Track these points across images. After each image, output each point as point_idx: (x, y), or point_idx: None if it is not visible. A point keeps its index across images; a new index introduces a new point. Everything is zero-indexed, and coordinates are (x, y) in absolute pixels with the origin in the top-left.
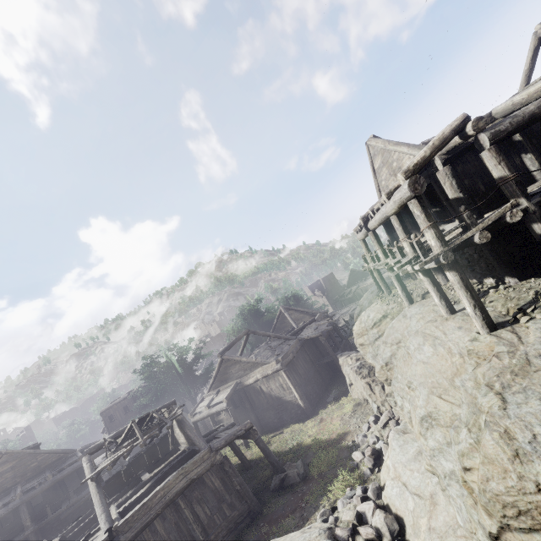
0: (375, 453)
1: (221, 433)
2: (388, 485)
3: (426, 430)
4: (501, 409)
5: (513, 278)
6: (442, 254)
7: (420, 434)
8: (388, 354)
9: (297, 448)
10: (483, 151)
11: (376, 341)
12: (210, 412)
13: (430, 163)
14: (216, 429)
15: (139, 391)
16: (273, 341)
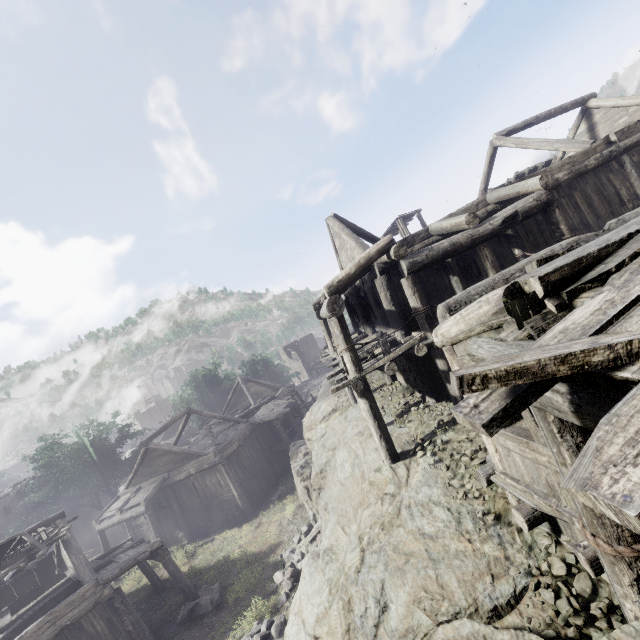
0: (295, 575)
1: (121, 554)
2: (290, 621)
3: (326, 565)
4: (356, 572)
5: (432, 398)
6: (353, 381)
7: (321, 569)
8: (324, 460)
9: (222, 563)
10: (403, 279)
11: (323, 437)
12: (123, 517)
13: (371, 268)
14: (121, 546)
15: (30, 486)
16: (219, 424)
